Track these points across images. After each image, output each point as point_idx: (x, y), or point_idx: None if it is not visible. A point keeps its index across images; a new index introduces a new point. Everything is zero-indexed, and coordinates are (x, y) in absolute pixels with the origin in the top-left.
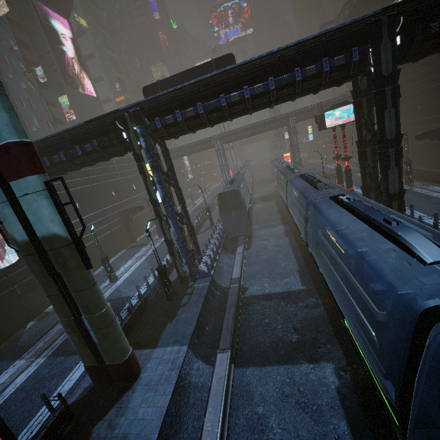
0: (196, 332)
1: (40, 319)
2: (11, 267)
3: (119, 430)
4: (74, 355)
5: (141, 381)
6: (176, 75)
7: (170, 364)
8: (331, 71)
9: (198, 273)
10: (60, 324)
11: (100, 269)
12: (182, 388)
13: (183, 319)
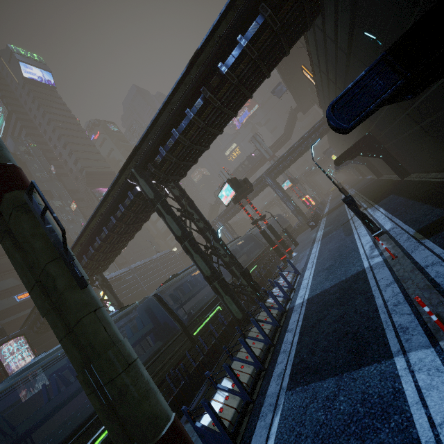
0: None
1: None
2: (39, 392)
3: None
4: None
5: None
6: None
7: None
8: (130, 207)
9: None
10: None
11: None
12: None
13: None
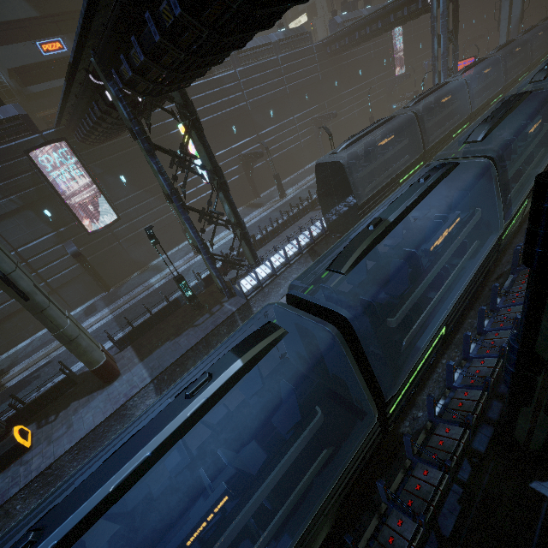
0: (174, 368)
1: (141, 272)
2: (106, 228)
3: (74, 417)
4: (119, 327)
5: (110, 388)
6: None
7: (130, 388)
8: None
9: (235, 290)
10: (141, 286)
11: (207, 229)
12: (122, 416)
13: (178, 345)
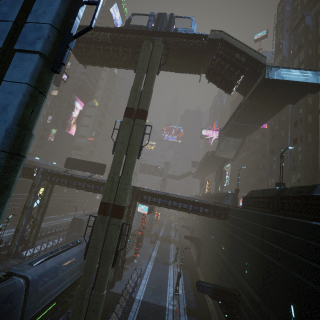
0: None
1: None
2: None
3: None
4: None
5: None
6: (82, 160)
7: None
8: None
9: (19, 255)
10: None
11: None
12: None
13: None
